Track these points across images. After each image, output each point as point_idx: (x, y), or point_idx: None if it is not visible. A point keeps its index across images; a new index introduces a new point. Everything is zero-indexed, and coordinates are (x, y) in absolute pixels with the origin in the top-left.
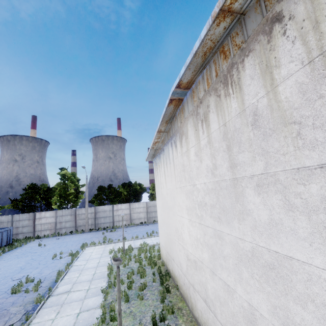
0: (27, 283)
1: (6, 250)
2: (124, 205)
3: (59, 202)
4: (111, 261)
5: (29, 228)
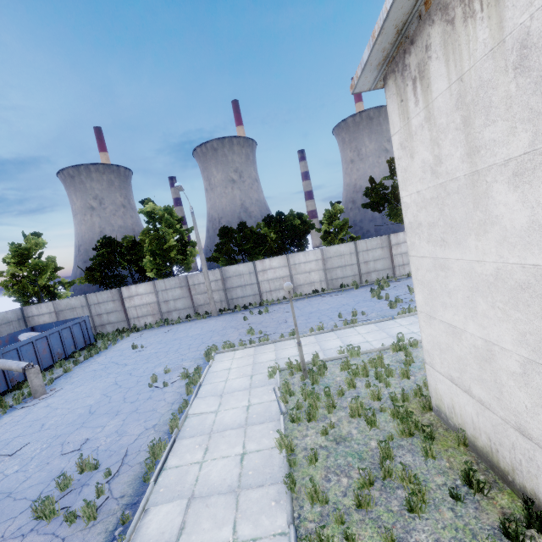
0: (83, 476)
1: (80, 360)
2: (275, 259)
3: (154, 267)
4: (279, 405)
5: (118, 315)
